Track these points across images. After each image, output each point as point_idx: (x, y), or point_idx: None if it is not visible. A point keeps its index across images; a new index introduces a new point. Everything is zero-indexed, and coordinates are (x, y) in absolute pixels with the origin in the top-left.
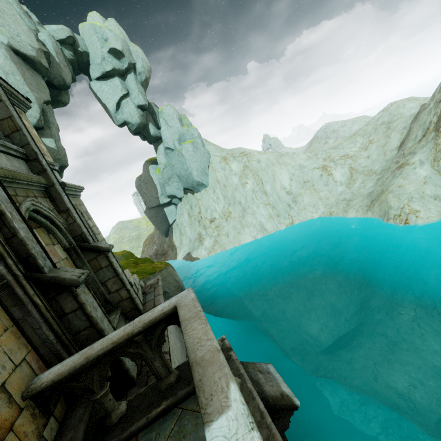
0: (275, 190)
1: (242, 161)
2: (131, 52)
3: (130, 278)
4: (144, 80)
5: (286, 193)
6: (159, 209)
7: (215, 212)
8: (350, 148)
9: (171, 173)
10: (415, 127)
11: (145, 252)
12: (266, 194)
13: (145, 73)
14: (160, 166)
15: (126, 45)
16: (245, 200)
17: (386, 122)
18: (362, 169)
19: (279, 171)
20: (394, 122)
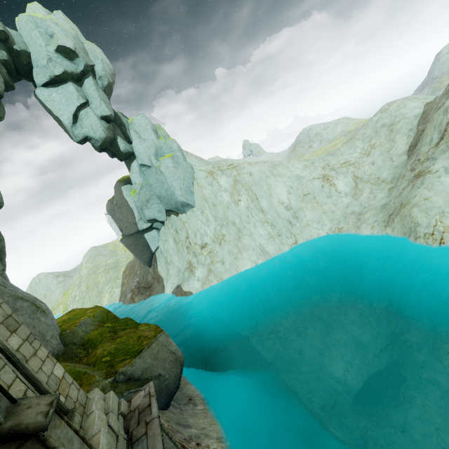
0: (273, 206)
1: (231, 175)
2: (86, 51)
3: (99, 437)
4: (106, 86)
5: (285, 209)
6: (138, 235)
7: (205, 236)
8: (350, 154)
9: (150, 194)
10: (428, 129)
11: (126, 285)
12: (263, 211)
13: (107, 77)
14: (136, 187)
15: (79, 42)
16: (240, 220)
17: (387, 125)
18: (368, 177)
19: (274, 183)
20: (397, 124)
